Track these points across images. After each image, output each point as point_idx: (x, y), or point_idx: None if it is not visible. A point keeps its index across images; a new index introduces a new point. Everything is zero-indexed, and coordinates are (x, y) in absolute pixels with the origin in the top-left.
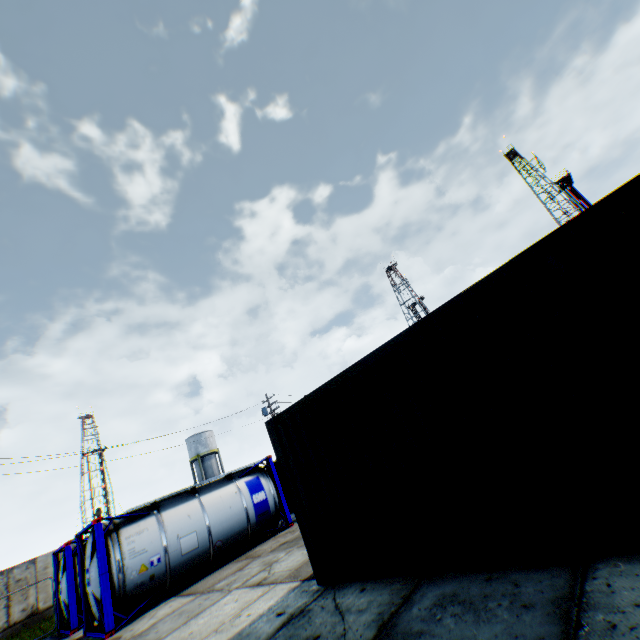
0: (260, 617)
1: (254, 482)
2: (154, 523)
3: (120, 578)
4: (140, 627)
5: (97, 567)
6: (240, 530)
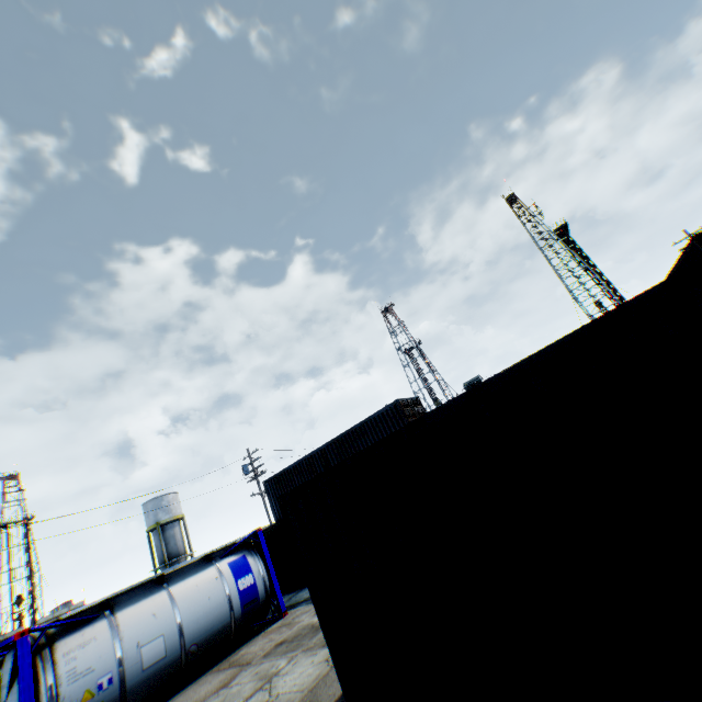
0: None
1: (240, 563)
2: (105, 629)
3: None
4: None
5: (18, 701)
6: (221, 627)
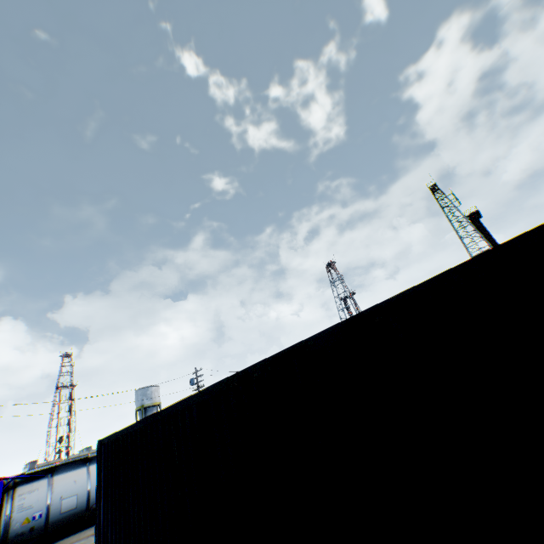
0: None
1: None
2: (46, 484)
3: (6, 527)
4: None
5: None
6: None
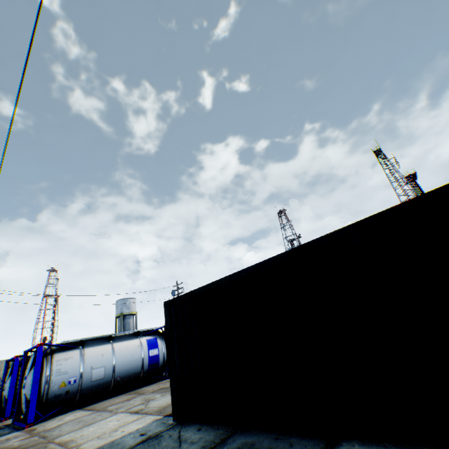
0: (129, 434)
1: (152, 341)
2: (78, 354)
3: (46, 388)
4: (50, 425)
5: (32, 377)
6: (135, 372)
